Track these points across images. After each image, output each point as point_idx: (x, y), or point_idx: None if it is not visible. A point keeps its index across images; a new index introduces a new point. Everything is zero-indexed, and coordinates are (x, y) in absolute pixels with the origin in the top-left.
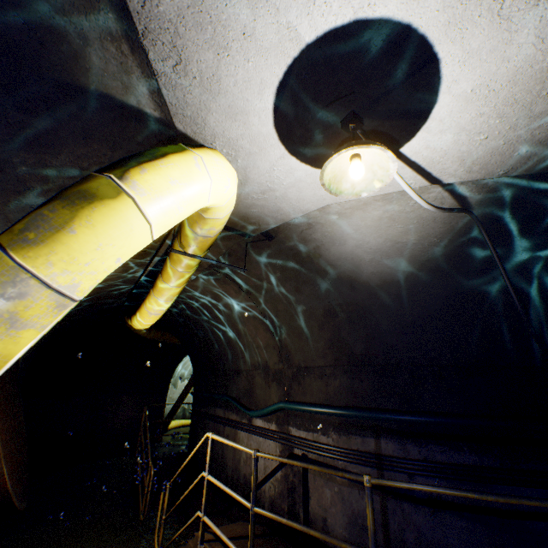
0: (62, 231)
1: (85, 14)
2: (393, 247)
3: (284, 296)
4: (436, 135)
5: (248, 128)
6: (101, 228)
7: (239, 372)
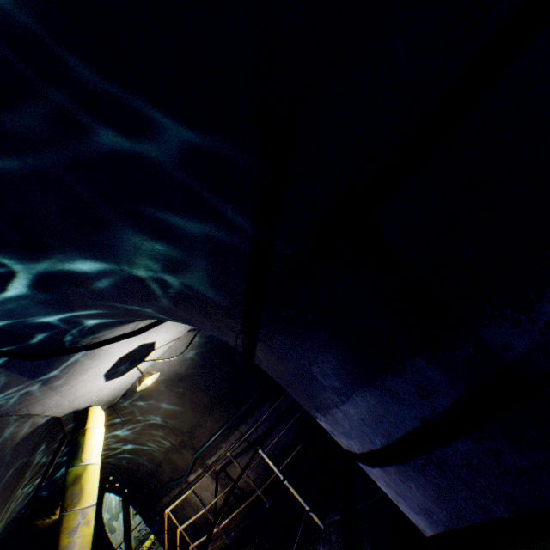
0: (83, 490)
1: (17, 427)
2: (185, 356)
3: (154, 407)
4: (165, 339)
5: (94, 391)
6: (90, 479)
7: (160, 464)
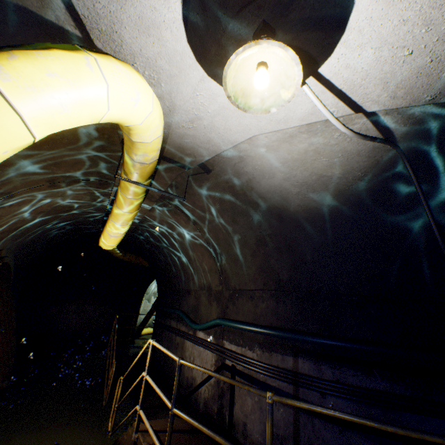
0: None
1: None
2: (318, 180)
3: (223, 226)
4: (355, 51)
5: (163, 44)
6: None
7: (189, 292)
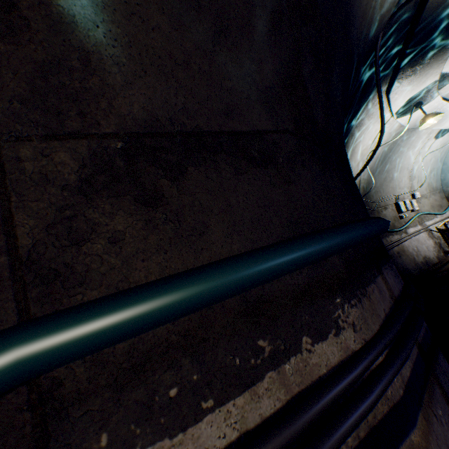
0: None
1: None
2: None
3: None
4: None
5: None
6: None
7: None
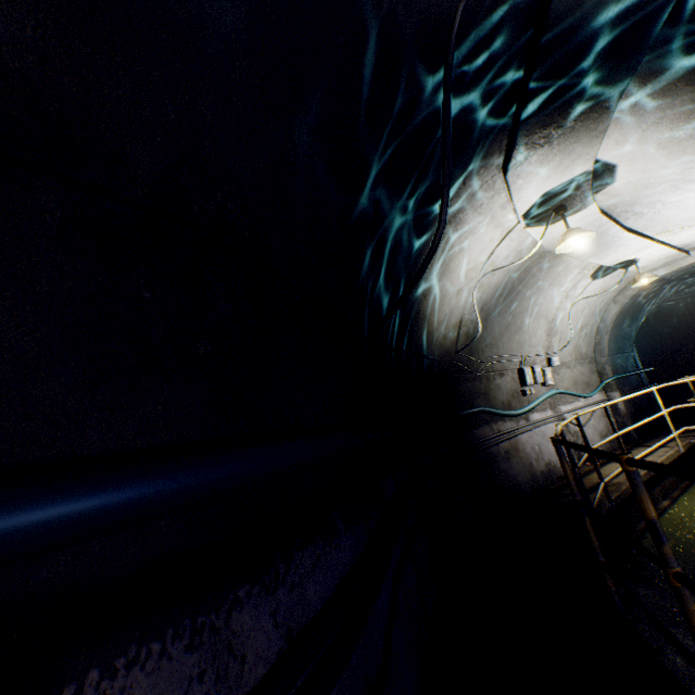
0: None
1: None
2: None
3: None
4: None
5: None
6: None
7: None
